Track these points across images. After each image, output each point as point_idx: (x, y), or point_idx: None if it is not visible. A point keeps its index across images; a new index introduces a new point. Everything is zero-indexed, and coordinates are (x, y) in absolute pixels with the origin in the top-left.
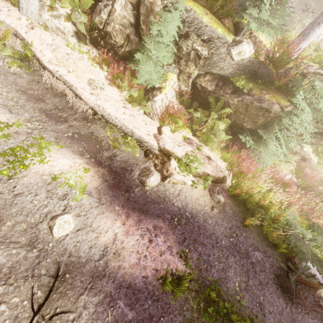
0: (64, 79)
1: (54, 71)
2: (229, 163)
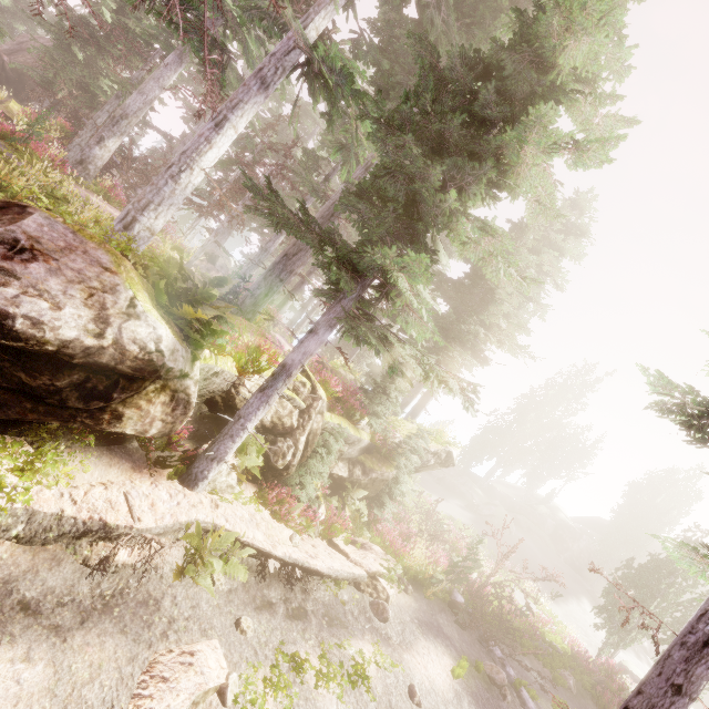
0: (294, 559)
1: (284, 556)
2: (390, 547)
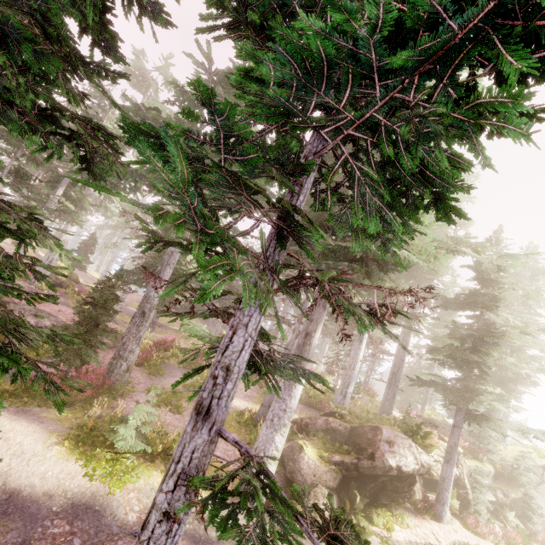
0: None
1: None
2: None
